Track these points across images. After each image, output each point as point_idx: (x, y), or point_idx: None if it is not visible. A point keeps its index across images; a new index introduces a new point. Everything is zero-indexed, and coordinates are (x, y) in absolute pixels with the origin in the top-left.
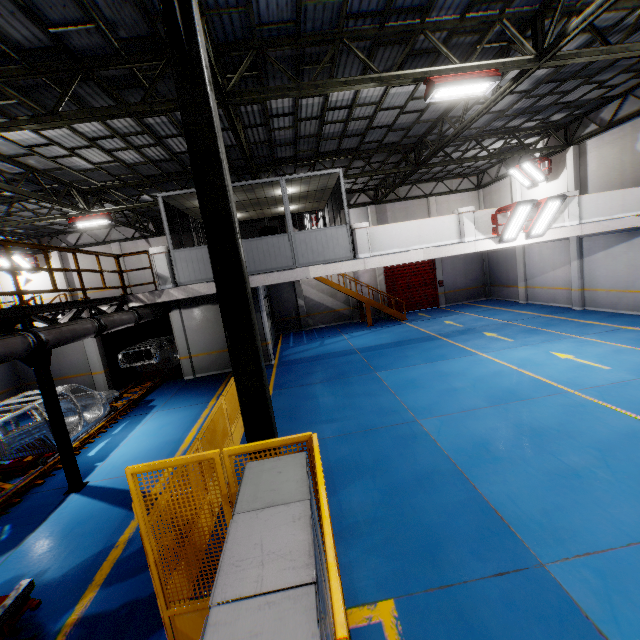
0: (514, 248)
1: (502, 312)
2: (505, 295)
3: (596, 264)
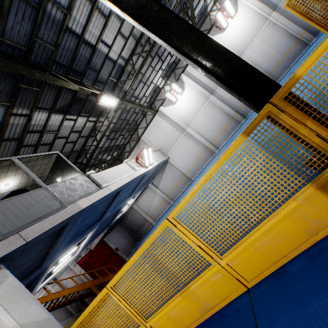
0: (133, 209)
1: (156, 226)
2: (145, 230)
3: (163, 185)
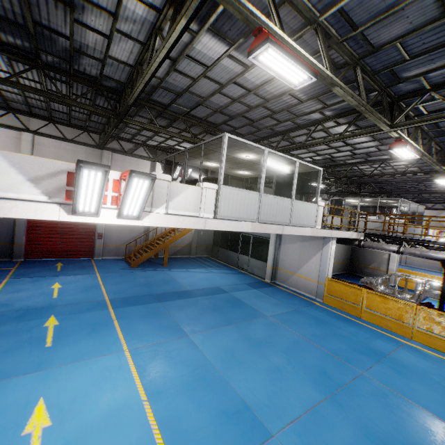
0: None
1: None
2: None
3: None
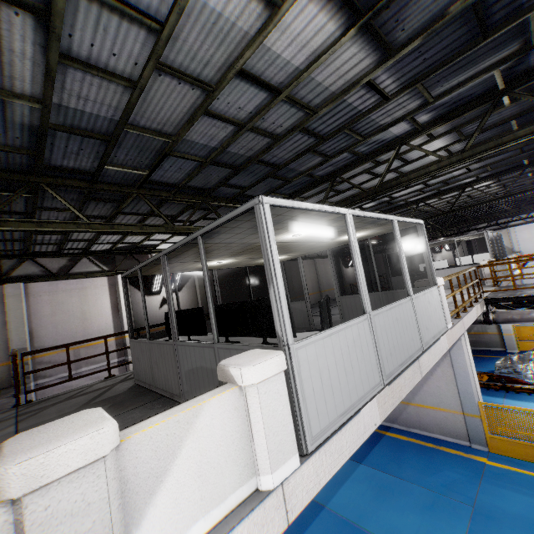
0: None
1: None
2: None
3: None
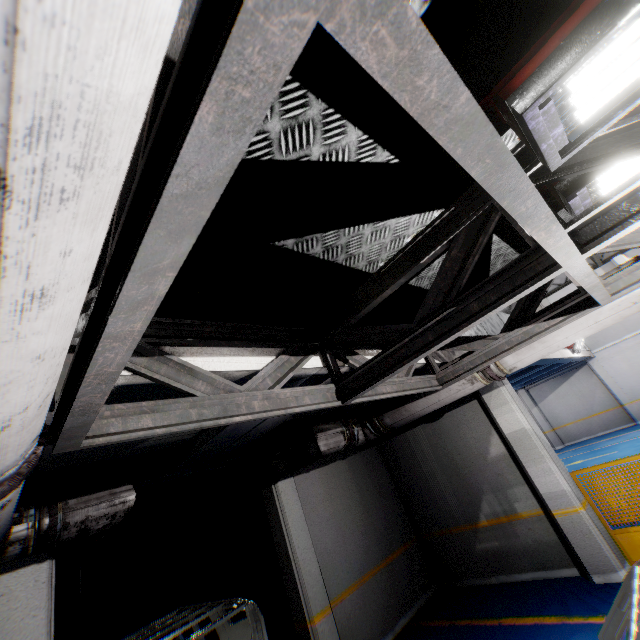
0: None
1: None
2: None
3: (552, 405)
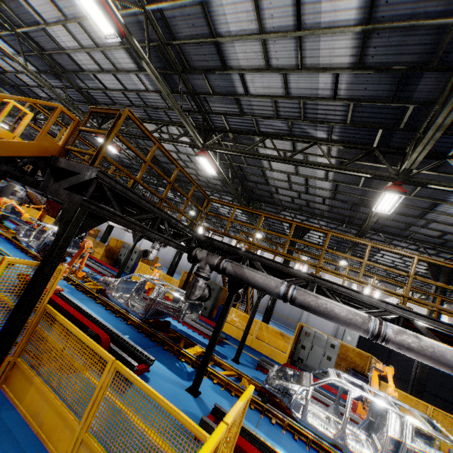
0: None
1: None
2: None
3: (114, 230)
